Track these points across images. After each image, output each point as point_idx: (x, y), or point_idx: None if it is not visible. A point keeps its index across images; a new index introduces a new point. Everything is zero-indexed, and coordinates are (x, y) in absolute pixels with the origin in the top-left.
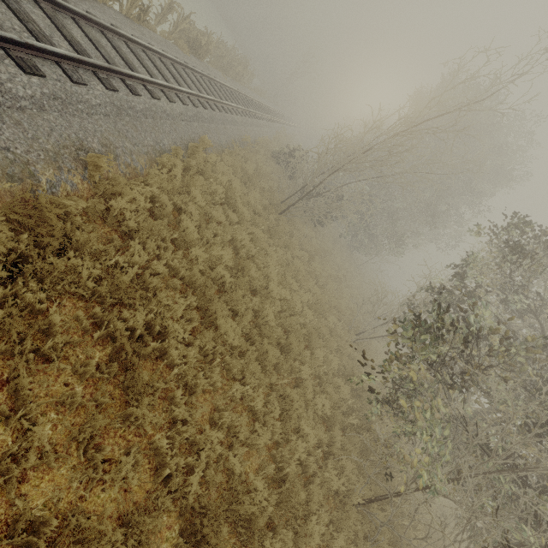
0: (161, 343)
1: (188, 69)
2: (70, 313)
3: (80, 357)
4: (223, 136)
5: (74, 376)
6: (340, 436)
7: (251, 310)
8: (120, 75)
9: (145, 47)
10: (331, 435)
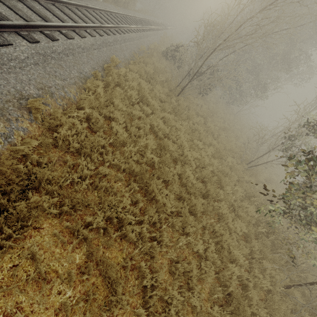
0: (120, 231)
1: (89, 9)
2: (49, 232)
3: (65, 265)
4: (126, 52)
5: (64, 282)
6: (257, 246)
7: (176, 175)
8: (38, 28)
9: (53, 0)
10: (250, 245)
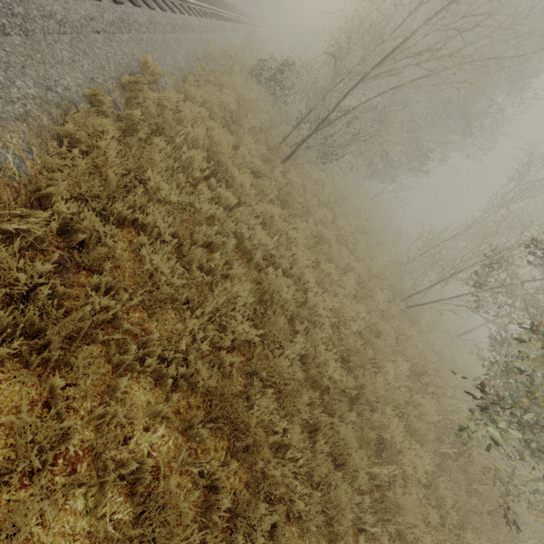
0: None
1: None
2: None
3: None
4: (177, 54)
5: None
6: (452, 500)
7: (296, 360)
8: None
9: None
10: (437, 496)
